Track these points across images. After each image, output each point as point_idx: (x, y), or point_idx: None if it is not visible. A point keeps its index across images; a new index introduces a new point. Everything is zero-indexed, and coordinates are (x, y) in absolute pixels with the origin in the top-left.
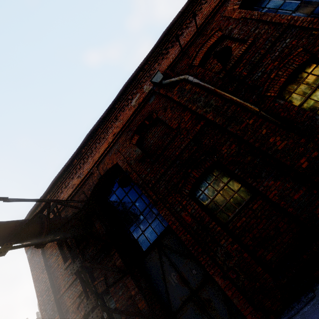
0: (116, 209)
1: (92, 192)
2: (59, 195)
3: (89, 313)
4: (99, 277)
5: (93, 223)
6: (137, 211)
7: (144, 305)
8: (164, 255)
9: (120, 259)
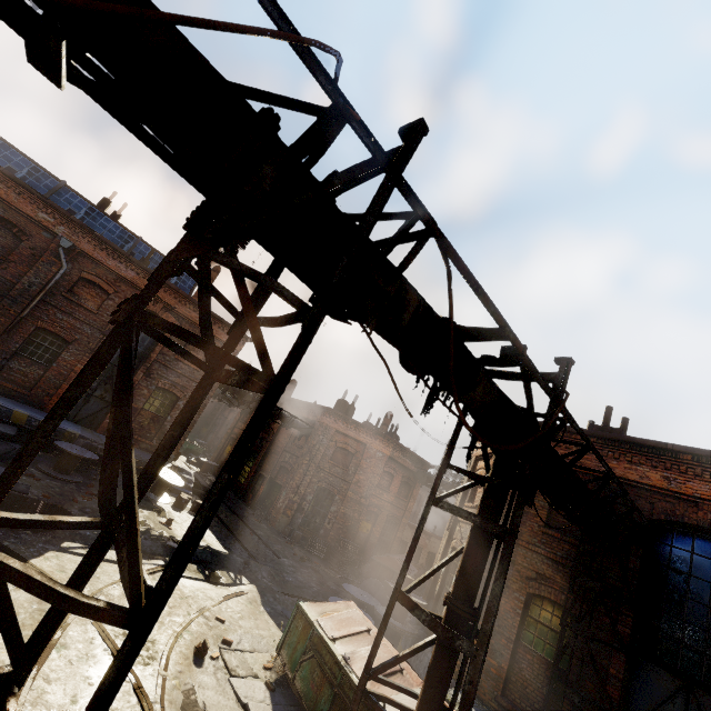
0: (670, 572)
1: (664, 520)
2: (608, 457)
3: (533, 596)
4: (579, 599)
5: (627, 551)
6: (704, 621)
7: (614, 696)
8: (683, 702)
9: (631, 633)
